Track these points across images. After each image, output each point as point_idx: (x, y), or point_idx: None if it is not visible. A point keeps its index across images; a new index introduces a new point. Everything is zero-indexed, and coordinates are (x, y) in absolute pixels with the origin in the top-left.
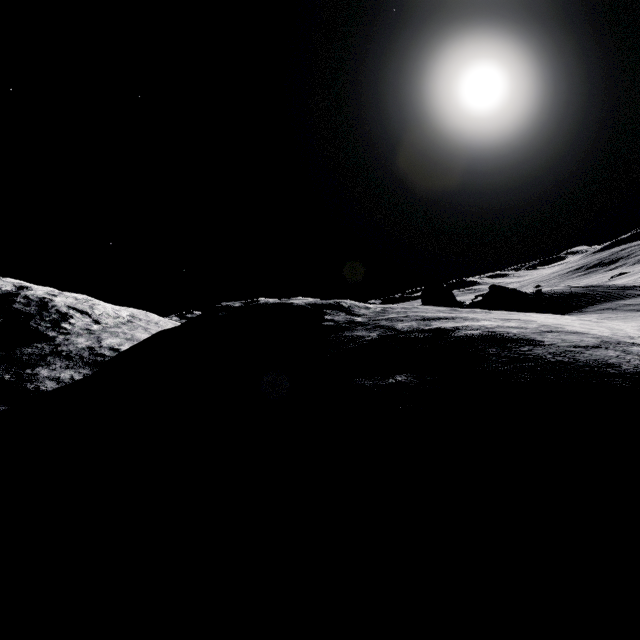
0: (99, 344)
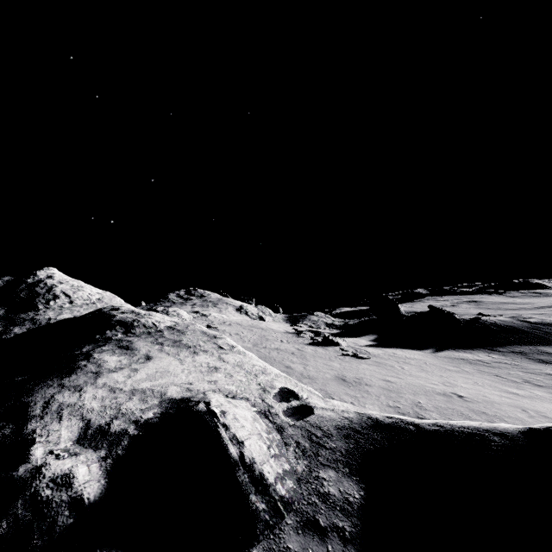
0: (56, 317)
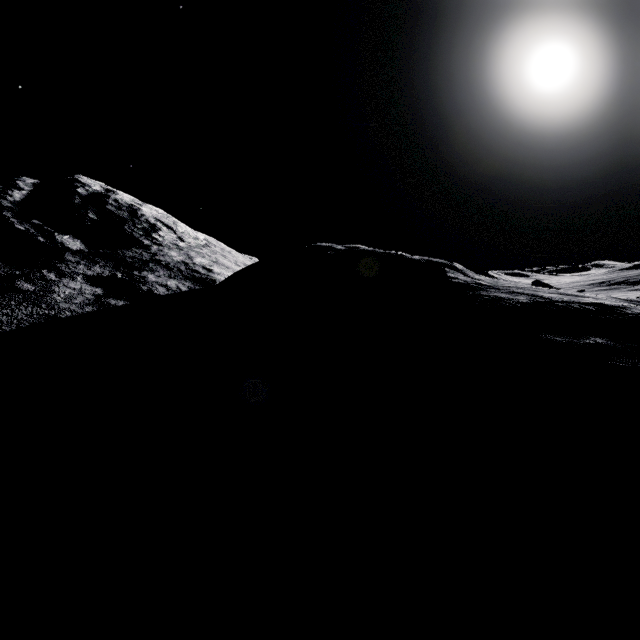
0: (191, 261)
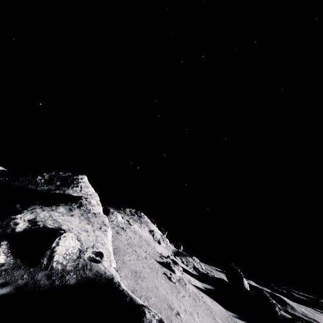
0: (71, 193)
